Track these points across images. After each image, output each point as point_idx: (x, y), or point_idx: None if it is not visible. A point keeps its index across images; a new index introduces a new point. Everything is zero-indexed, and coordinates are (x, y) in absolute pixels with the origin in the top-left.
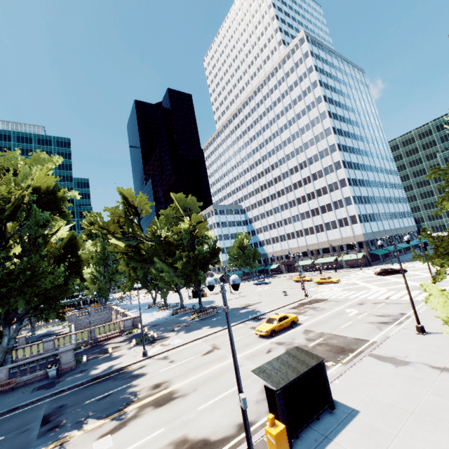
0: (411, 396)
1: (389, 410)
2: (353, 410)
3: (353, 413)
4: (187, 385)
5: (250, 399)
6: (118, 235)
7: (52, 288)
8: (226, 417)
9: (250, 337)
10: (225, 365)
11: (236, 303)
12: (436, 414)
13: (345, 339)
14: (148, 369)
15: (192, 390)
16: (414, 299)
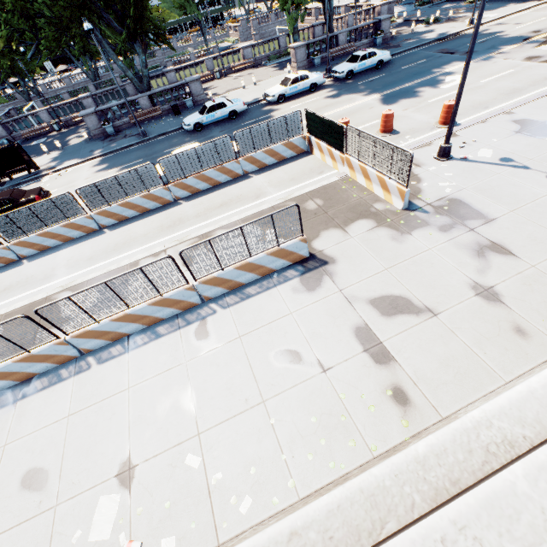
0: None
1: None
2: None
3: None
4: None
5: None
6: None
7: None
8: None
9: None
10: None
11: None
12: None
13: None
14: (495, 30)
15: None
16: None
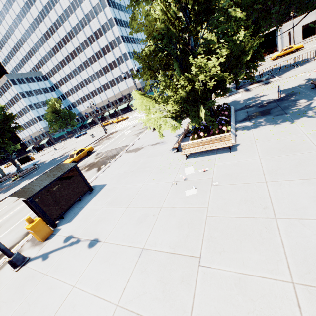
0: (136, 164)
1: (122, 176)
2: (103, 185)
3: (103, 187)
4: None
5: None
6: None
7: None
8: (18, 233)
9: None
10: None
11: (57, 155)
12: (143, 166)
13: (117, 149)
14: None
15: None
16: None
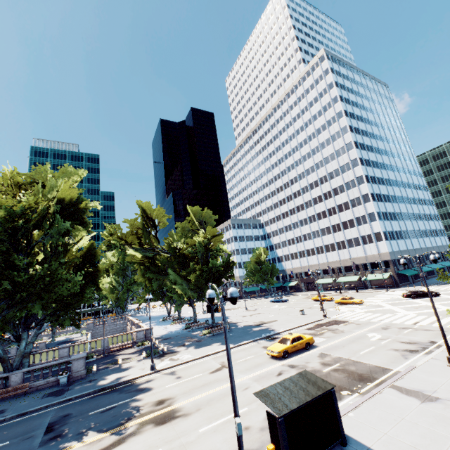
0: (438, 439)
1: None
2: (368, 448)
3: None
4: (191, 404)
5: (255, 425)
6: (136, 246)
7: (69, 295)
8: (227, 443)
9: (261, 357)
10: None
11: (250, 320)
12: None
13: (364, 367)
14: (154, 383)
15: (195, 410)
16: (448, 326)
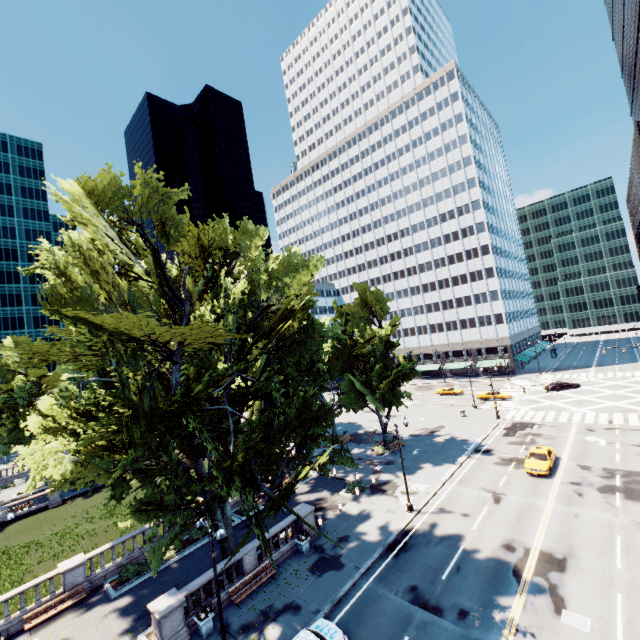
0: None
1: None
2: None
3: None
4: (550, 543)
5: None
6: None
7: None
8: None
9: (521, 477)
10: (553, 514)
11: (404, 427)
12: None
13: None
14: (449, 527)
15: (569, 548)
16: None
